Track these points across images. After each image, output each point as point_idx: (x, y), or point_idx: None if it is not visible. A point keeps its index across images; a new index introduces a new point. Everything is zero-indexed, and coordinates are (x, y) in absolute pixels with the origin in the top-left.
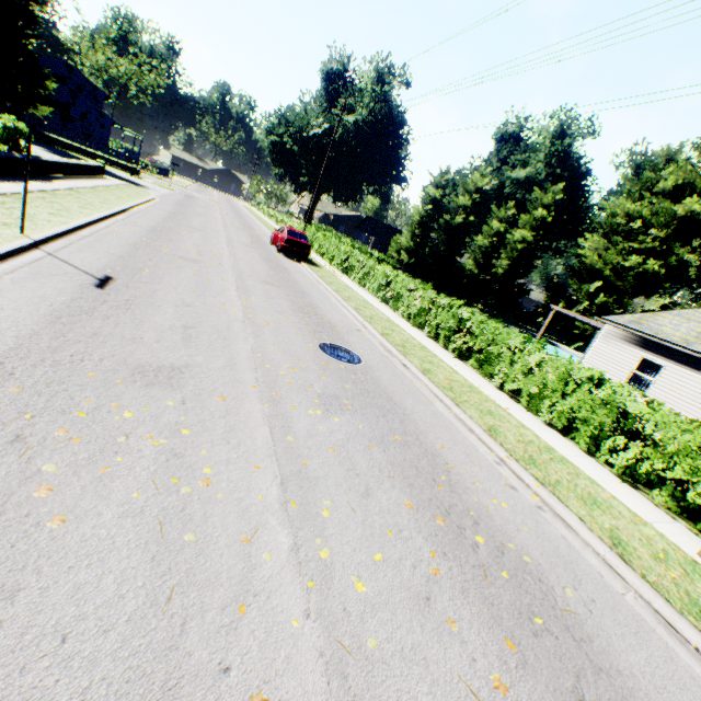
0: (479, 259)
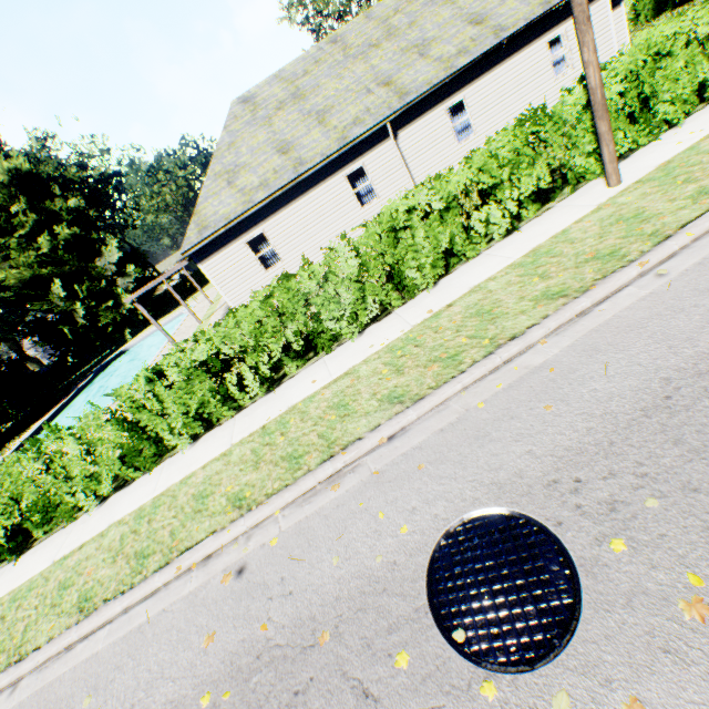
0: None
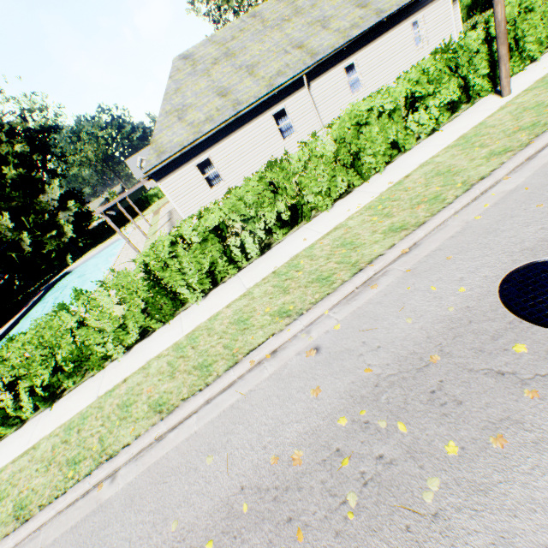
0: None
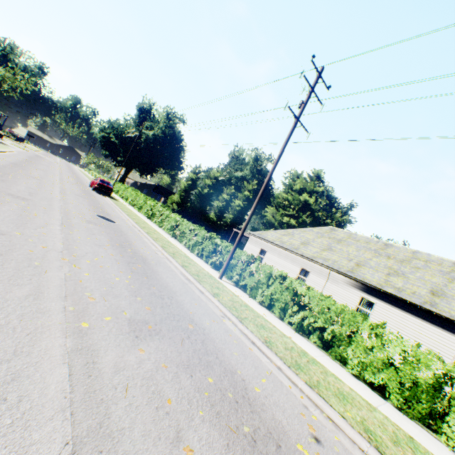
0: (217, 212)
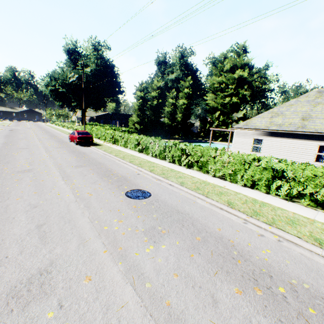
0: (169, 117)
